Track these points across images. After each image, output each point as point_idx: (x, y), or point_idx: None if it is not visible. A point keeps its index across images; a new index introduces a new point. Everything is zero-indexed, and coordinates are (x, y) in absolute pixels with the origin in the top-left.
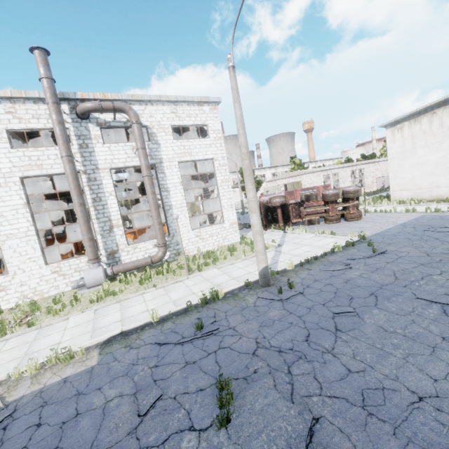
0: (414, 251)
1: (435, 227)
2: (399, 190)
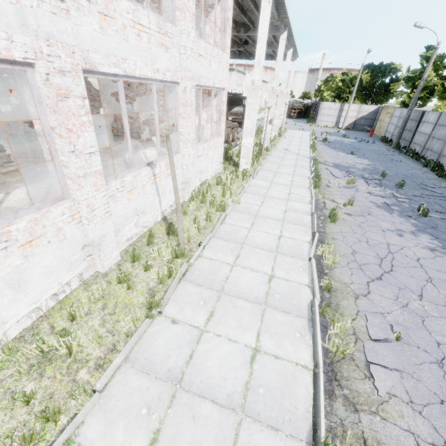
0: None
1: None
2: None
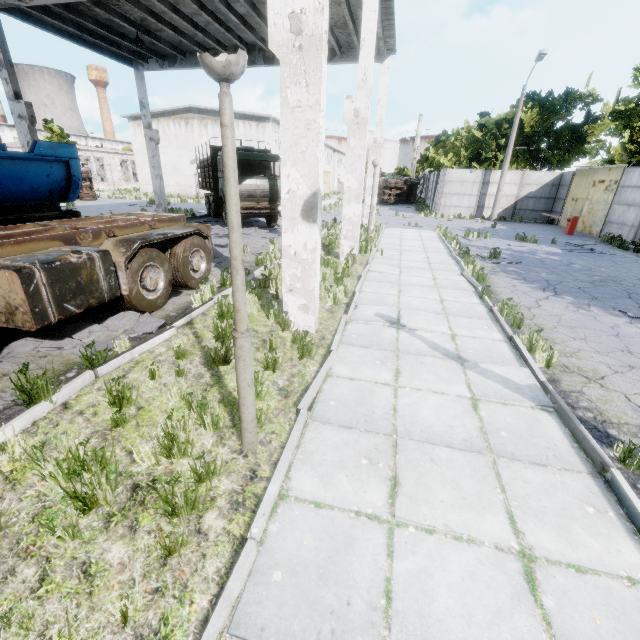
0: (94, 209)
1: (130, 204)
2: (146, 184)
